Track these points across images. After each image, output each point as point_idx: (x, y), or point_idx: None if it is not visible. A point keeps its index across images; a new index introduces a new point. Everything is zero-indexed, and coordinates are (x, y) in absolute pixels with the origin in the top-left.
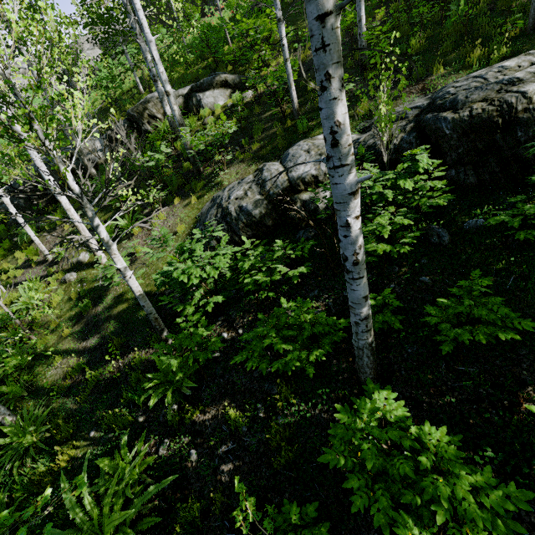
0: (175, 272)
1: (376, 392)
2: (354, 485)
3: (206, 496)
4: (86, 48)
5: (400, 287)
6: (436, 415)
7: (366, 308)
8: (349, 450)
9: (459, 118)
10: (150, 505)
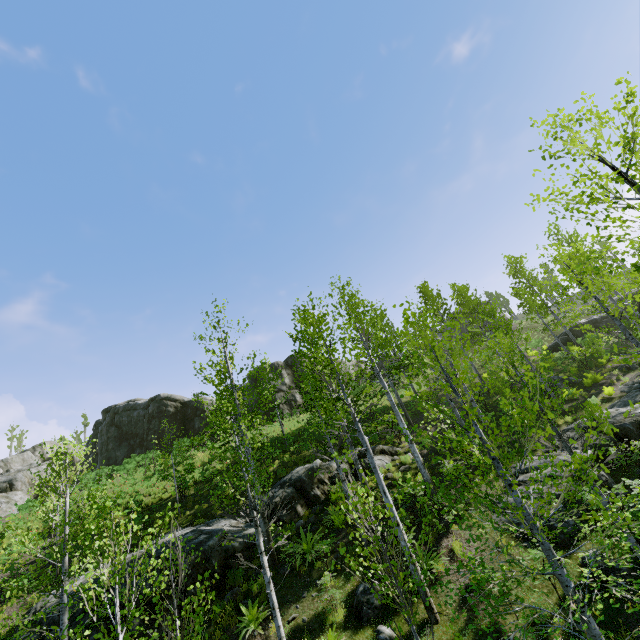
0: None
1: None
2: None
3: None
4: (15, 466)
5: None
6: None
7: None
8: None
9: (630, 422)
10: None
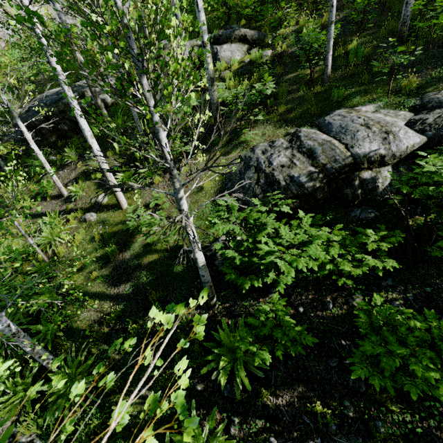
0: (284, 266)
1: None
2: None
3: None
4: None
5: None
6: None
7: None
8: None
9: None
10: None
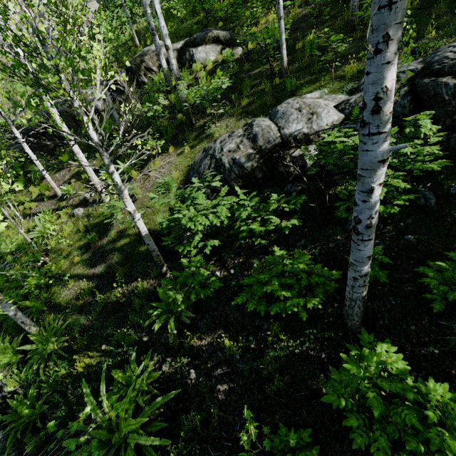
0: (184, 220)
1: (378, 345)
2: (353, 423)
3: (205, 410)
4: None
5: (385, 243)
6: (419, 362)
7: (368, 266)
8: (347, 392)
9: None
10: (157, 411)
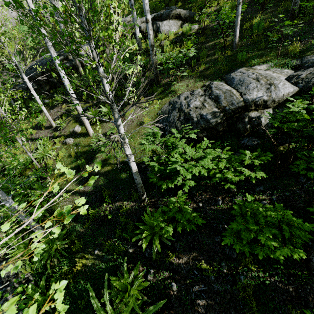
0: (182, 171)
1: None
2: None
3: None
4: None
5: None
6: None
7: None
8: None
9: None
10: None
